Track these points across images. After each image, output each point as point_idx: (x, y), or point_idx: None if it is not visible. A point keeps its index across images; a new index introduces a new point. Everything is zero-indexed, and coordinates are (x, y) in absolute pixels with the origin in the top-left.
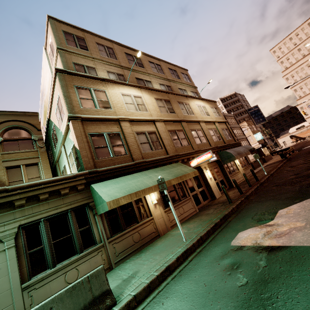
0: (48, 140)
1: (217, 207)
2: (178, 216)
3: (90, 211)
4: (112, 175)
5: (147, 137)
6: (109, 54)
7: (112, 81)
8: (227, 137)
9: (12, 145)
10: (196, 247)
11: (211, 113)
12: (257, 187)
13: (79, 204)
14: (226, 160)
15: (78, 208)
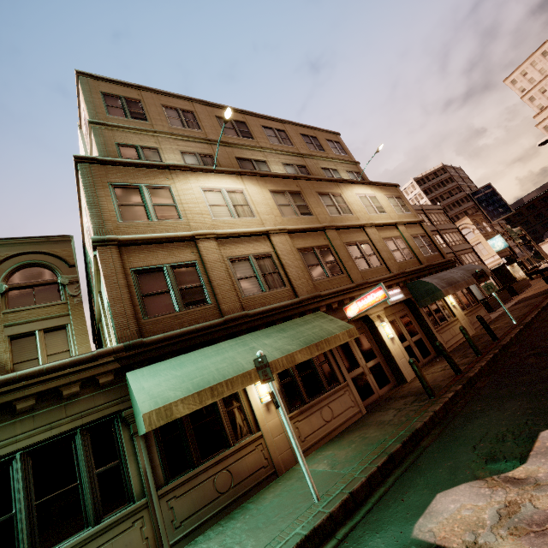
0: (89, 282)
1: (403, 406)
2: (321, 426)
3: (123, 429)
4: (174, 348)
5: (252, 267)
6: (187, 122)
7: (184, 167)
8: (425, 251)
9: (23, 296)
10: (339, 523)
11: (390, 207)
12: (495, 356)
13: (99, 414)
14: (424, 299)
15: (98, 422)
